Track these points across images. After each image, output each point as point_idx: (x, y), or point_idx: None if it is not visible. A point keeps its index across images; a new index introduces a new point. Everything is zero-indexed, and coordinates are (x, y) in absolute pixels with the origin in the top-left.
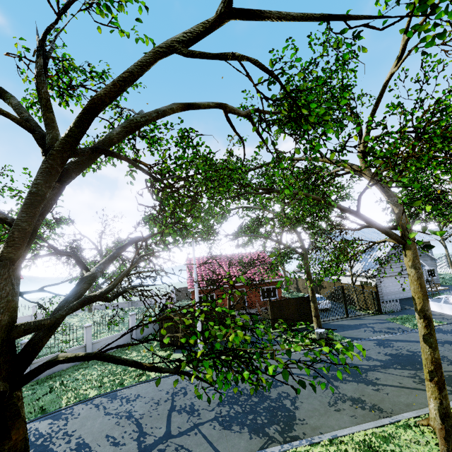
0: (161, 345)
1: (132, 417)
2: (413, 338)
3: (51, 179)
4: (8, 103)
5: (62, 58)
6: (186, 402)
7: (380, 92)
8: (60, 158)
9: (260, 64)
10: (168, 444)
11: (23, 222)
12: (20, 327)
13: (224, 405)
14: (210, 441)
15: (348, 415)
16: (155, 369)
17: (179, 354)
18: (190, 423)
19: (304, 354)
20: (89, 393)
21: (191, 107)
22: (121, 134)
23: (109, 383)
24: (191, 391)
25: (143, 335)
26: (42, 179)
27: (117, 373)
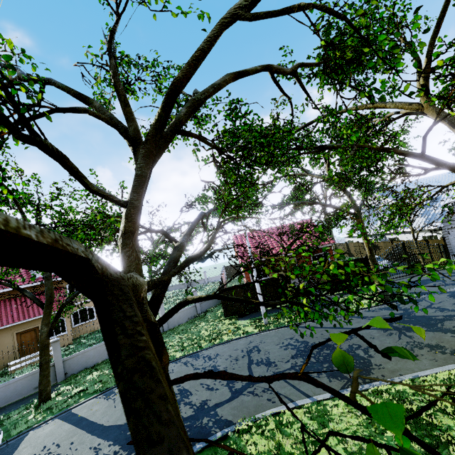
0: (225, 315)
1: (217, 370)
2: None
3: (150, 161)
4: (92, 107)
5: (121, 56)
6: (262, 357)
7: (442, 8)
8: (154, 142)
9: (327, 8)
10: (255, 388)
11: (135, 201)
12: (148, 283)
13: (298, 357)
14: (292, 385)
15: (427, 359)
16: (262, 304)
17: (243, 321)
18: (270, 372)
19: (406, 271)
20: (175, 355)
21: (241, 75)
22: (187, 114)
23: (189, 346)
24: (263, 349)
25: (206, 308)
26: (143, 162)
27: (193, 339)
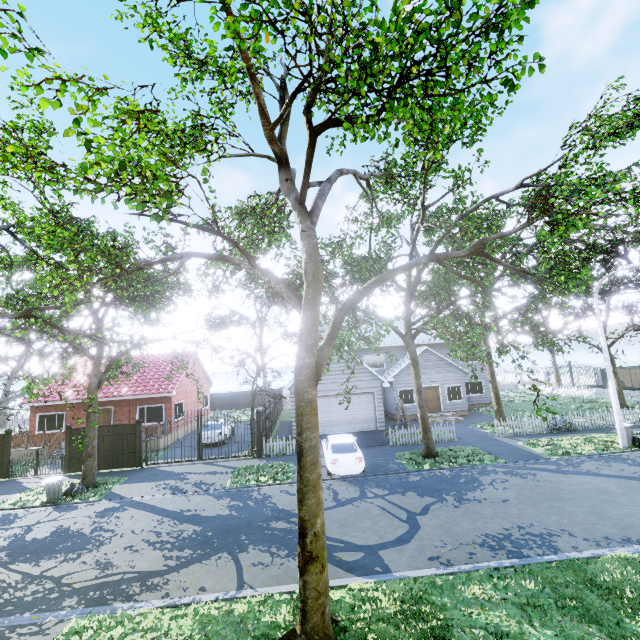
0: None
1: None
2: (173, 505)
3: None
4: None
5: None
6: None
7: None
8: None
9: None
10: None
11: None
12: None
13: None
14: None
15: None
16: None
17: None
18: None
19: None
20: None
21: None
22: None
23: None
24: None
25: None
26: None
27: None
